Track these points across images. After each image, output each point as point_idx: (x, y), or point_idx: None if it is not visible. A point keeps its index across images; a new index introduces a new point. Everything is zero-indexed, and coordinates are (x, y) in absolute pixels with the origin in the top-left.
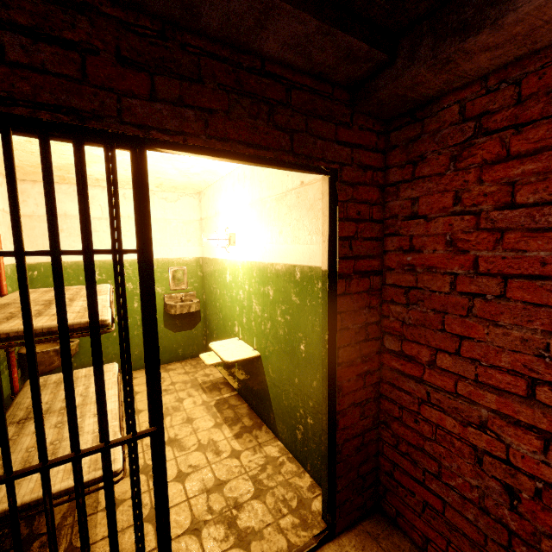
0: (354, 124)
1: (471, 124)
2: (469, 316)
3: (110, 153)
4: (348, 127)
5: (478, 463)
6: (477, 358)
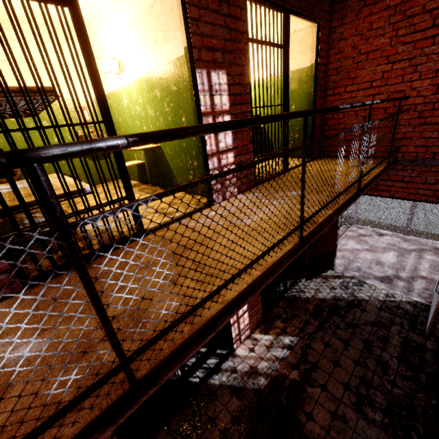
0: (325, 2)
1: (362, 3)
2: (357, 70)
3: (285, 14)
4: (323, 3)
5: (356, 115)
6: (358, 83)
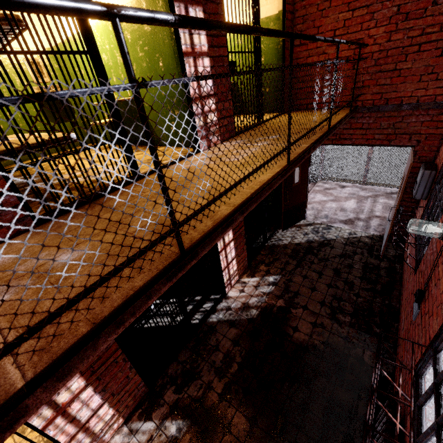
0: None
1: None
2: (321, 18)
3: None
4: None
5: (322, 66)
6: (323, 32)
